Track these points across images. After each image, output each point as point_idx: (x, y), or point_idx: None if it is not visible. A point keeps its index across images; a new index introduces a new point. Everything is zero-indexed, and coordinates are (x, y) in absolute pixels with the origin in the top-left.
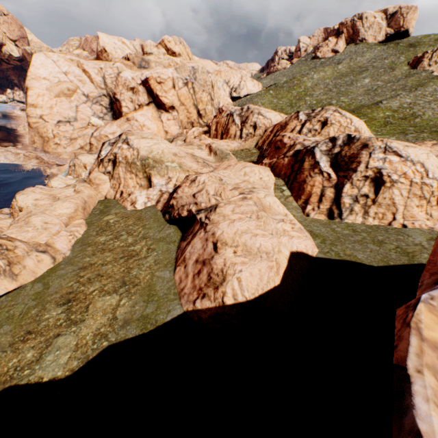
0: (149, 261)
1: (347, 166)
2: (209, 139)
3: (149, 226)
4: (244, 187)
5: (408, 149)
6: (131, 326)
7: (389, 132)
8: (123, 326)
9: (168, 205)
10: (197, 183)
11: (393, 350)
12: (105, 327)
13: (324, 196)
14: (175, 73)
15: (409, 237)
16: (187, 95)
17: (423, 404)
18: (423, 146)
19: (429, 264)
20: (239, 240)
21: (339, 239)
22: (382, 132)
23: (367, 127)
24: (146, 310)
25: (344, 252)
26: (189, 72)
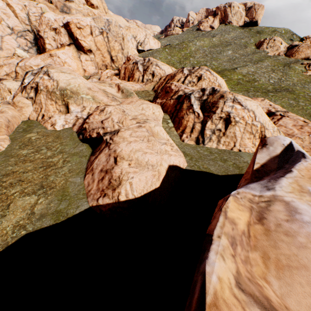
0: (64, 170)
1: (210, 109)
2: (118, 80)
3: (66, 143)
4: (140, 118)
5: (246, 101)
6: (46, 219)
7: (239, 89)
8: (40, 218)
9: (82, 128)
10: (105, 112)
11: (209, 225)
12: (23, 220)
13: (194, 128)
14: (93, 22)
15: (241, 158)
16: (103, 42)
17: (214, 255)
18: (256, 101)
19: (246, 173)
20: (133, 156)
21: (201, 157)
22: (235, 89)
23: (226, 84)
24: (59, 206)
25: (203, 166)
26: (104, 24)
